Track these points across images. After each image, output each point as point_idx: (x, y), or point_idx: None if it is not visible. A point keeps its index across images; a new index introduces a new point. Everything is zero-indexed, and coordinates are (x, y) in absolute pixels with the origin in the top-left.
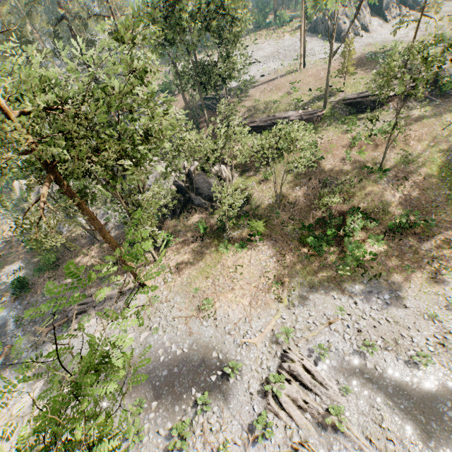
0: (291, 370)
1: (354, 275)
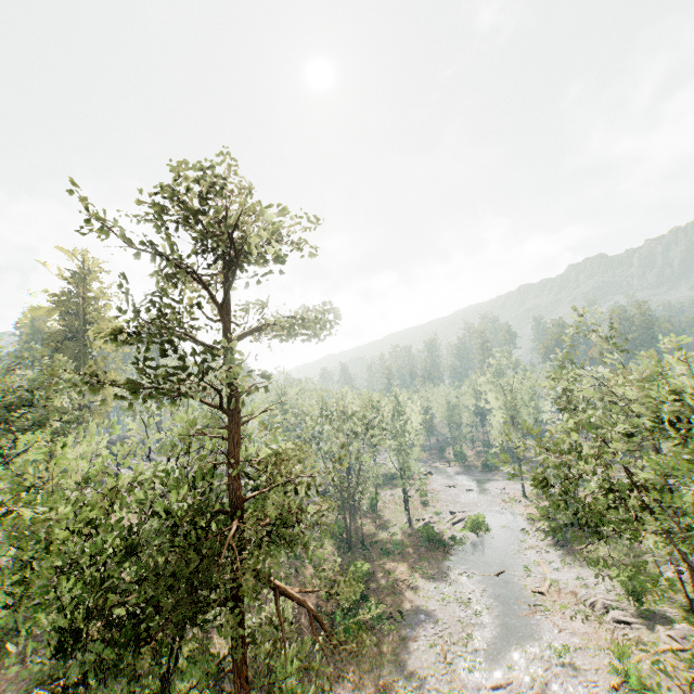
0: None
1: (395, 626)
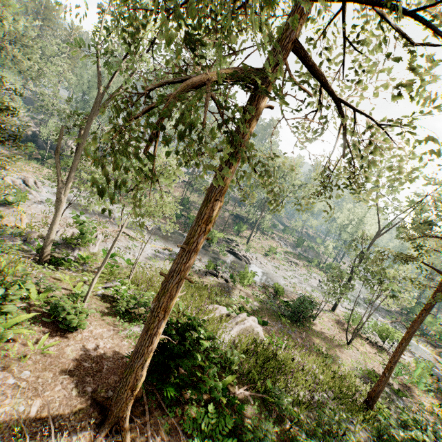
0: (25, 179)
1: None
